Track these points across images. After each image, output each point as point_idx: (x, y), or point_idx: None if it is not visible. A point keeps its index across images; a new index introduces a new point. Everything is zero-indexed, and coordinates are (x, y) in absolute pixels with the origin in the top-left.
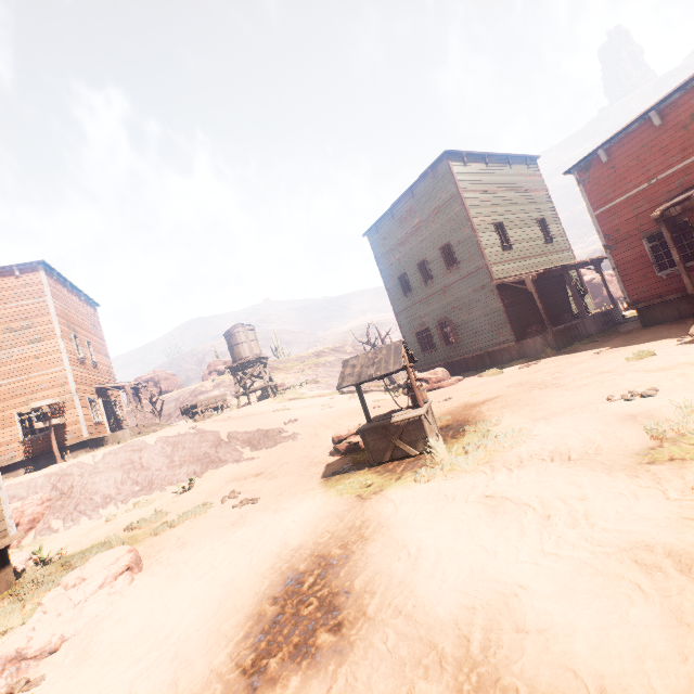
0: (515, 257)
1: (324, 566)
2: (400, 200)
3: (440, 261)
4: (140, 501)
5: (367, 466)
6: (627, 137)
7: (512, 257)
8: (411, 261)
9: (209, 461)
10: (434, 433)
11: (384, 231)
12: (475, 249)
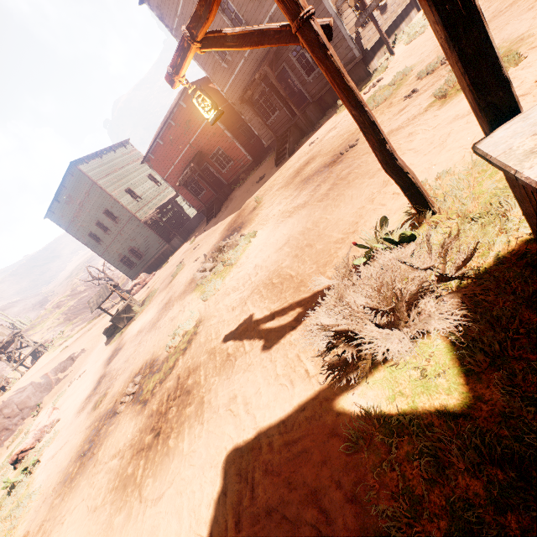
0: (146, 203)
1: (116, 349)
2: (58, 191)
3: (108, 219)
4: (13, 438)
5: (121, 330)
6: (155, 148)
7: (144, 203)
8: (90, 224)
9: (40, 395)
10: (137, 305)
11: (59, 212)
12: (123, 209)
